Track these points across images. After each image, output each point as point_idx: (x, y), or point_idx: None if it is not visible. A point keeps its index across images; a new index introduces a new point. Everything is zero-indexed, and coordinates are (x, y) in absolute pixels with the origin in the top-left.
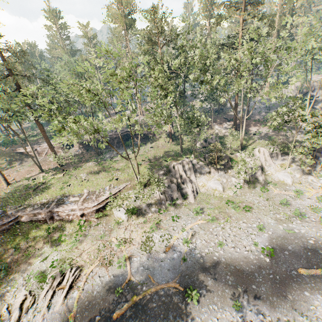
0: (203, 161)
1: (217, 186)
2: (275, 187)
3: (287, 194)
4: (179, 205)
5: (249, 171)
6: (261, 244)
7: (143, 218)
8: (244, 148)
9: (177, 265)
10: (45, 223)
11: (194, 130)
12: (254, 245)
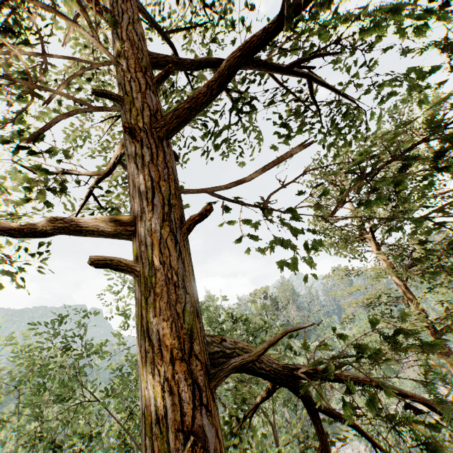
0: None
1: None
2: None
3: None
4: None
5: None
6: None
7: None
8: None
9: None
10: (336, 423)
11: None
12: None
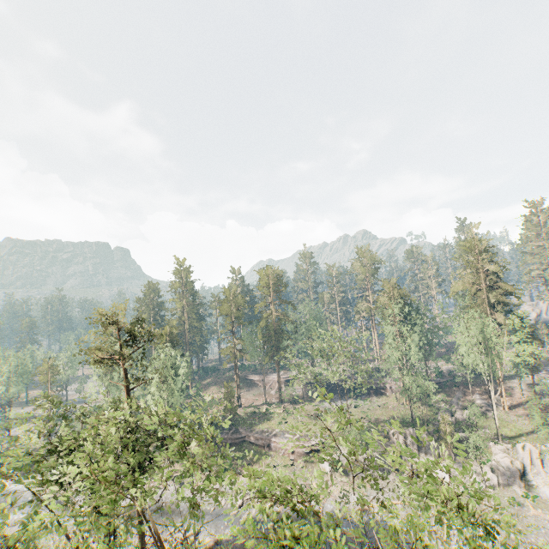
0: (436, 439)
1: (443, 474)
2: (535, 507)
3: (548, 520)
4: (389, 479)
5: (499, 471)
6: (465, 548)
7: (346, 478)
8: (504, 438)
9: (364, 525)
10: (263, 449)
11: (443, 397)
12: (456, 545)
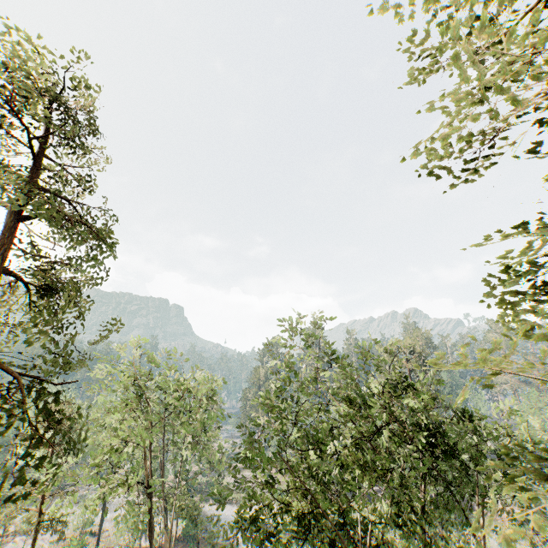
0: None
1: None
2: None
3: None
4: None
5: None
6: None
7: None
8: None
9: None
10: None
11: None
12: None
